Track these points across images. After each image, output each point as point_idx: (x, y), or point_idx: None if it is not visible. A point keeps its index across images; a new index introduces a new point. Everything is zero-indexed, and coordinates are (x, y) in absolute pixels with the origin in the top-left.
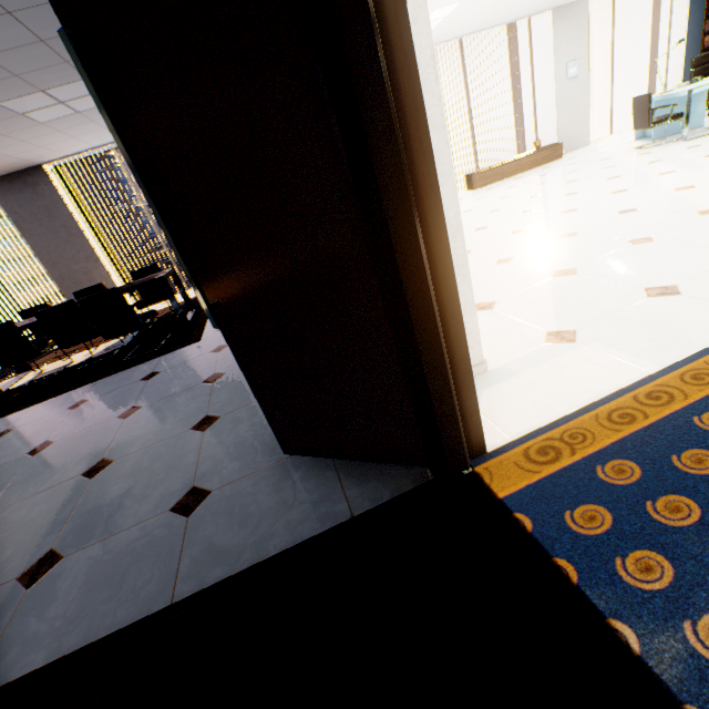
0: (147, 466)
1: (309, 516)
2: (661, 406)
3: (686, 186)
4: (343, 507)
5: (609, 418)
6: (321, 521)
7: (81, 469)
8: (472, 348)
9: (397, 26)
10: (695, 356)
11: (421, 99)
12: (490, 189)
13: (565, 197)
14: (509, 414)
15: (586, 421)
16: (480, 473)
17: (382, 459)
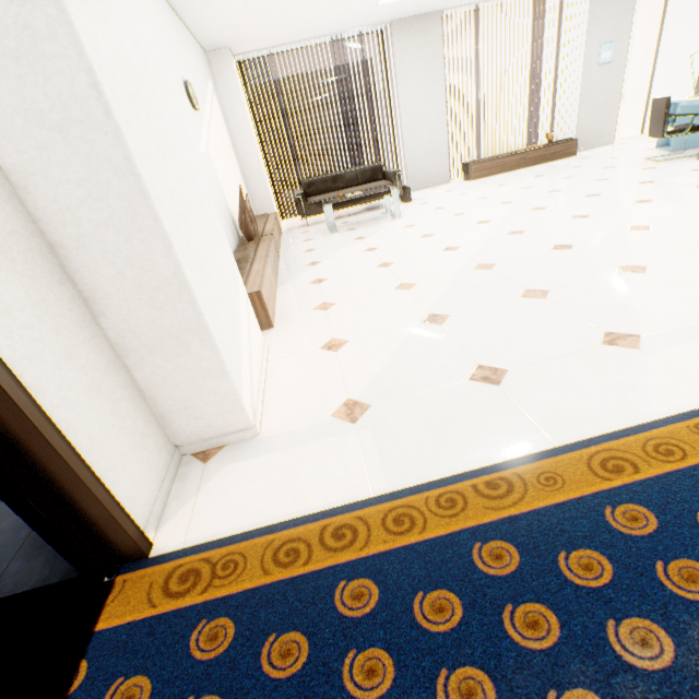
0: None
1: None
2: (333, 551)
3: (642, 225)
4: None
5: (278, 550)
6: None
7: None
8: (232, 413)
9: None
10: (427, 485)
11: None
12: (481, 184)
13: (529, 212)
14: (214, 508)
15: (257, 547)
16: (115, 586)
17: None
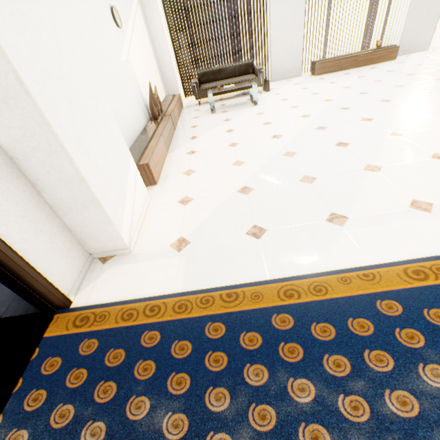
0: None
1: None
2: (148, 317)
3: (400, 133)
4: (3, 311)
5: (124, 313)
6: None
7: None
8: (117, 241)
9: None
10: (200, 291)
11: None
12: (320, 80)
13: (338, 111)
14: (102, 288)
15: (116, 310)
16: (54, 319)
17: None
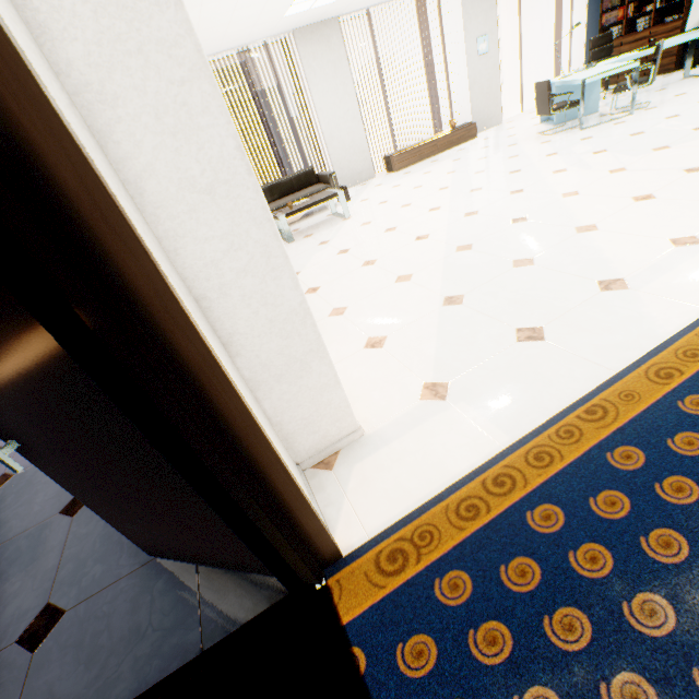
0: (3, 571)
1: (159, 651)
2: (504, 495)
3: (572, 192)
4: (195, 637)
5: (458, 510)
6: (170, 657)
7: None
8: (344, 419)
9: (98, 209)
10: (542, 427)
11: (162, 279)
12: (407, 174)
13: (470, 194)
14: (372, 501)
15: (437, 514)
16: (331, 588)
17: (241, 568)
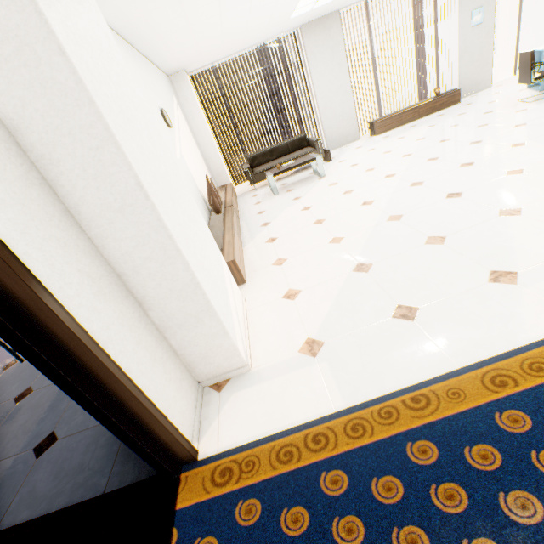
0: (44, 403)
1: (86, 483)
2: (315, 451)
3: (517, 169)
4: (104, 482)
5: (279, 452)
6: (89, 490)
7: (17, 392)
8: (233, 358)
9: None
10: (371, 402)
11: (34, 293)
12: (385, 138)
13: (426, 163)
14: (231, 425)
15: (265, 450)
16: (181, 480)
17: None
